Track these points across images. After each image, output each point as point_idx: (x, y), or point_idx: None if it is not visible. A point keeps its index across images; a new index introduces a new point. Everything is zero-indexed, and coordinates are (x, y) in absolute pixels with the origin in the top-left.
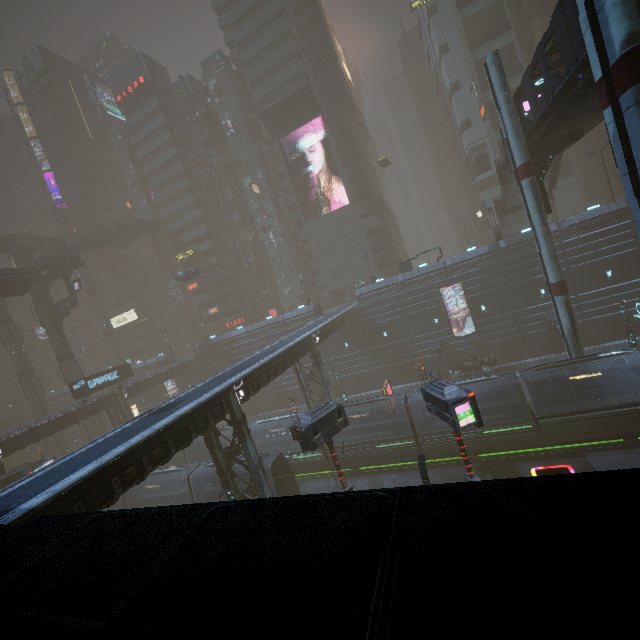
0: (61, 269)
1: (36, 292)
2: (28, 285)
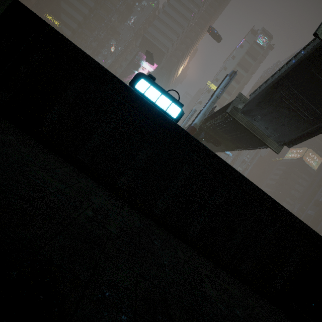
0: None
1: None
2: None
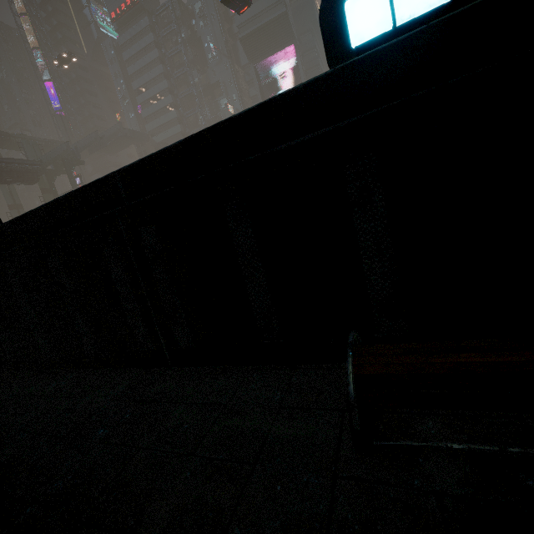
0: (65, 165)
1: (43, 184)
2: (38, 175)
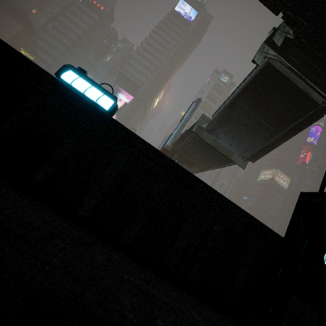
0: None
1: None
2: None
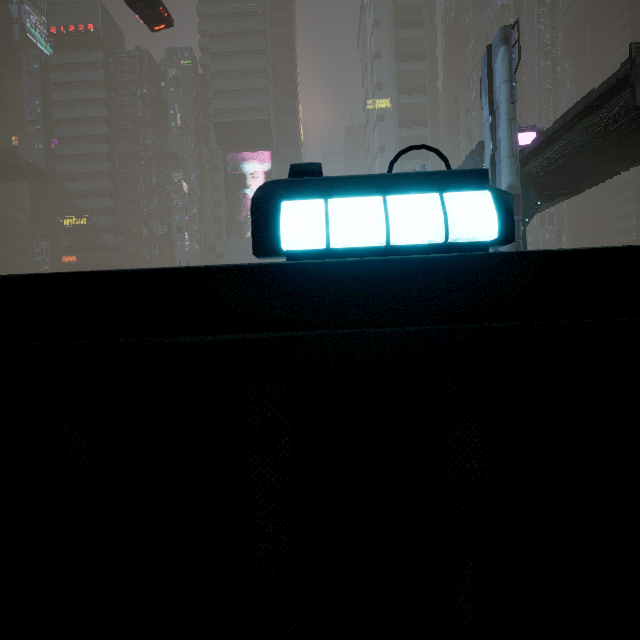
0: None
1: None
2: None
